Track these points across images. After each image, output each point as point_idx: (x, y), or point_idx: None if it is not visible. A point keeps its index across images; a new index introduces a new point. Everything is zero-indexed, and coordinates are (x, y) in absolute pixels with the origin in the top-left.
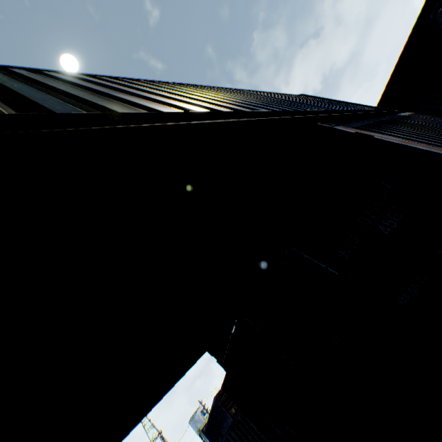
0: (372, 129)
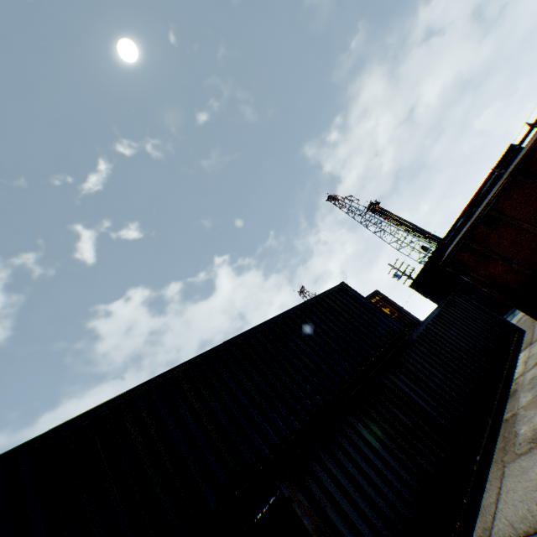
0: (322, 452)
